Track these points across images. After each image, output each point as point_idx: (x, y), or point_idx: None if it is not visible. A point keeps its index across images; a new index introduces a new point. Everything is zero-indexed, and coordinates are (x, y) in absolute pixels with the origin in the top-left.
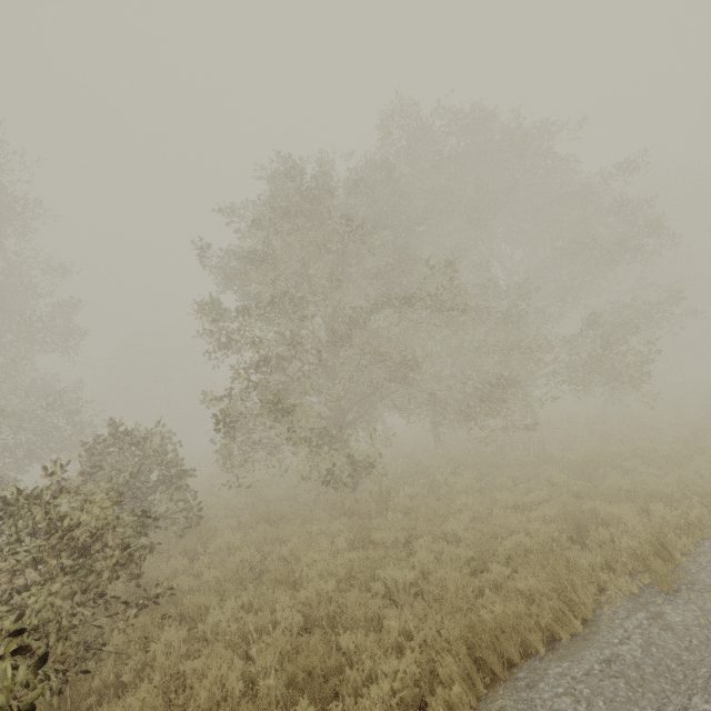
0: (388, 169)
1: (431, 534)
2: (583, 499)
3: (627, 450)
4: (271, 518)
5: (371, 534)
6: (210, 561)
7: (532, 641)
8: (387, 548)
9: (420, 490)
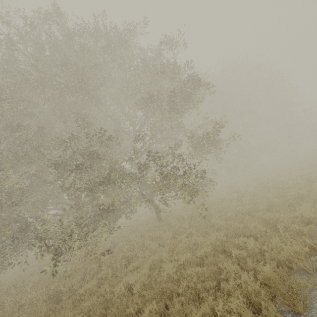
0: None
1: None
2: None
3: (168, 273)
4: None
5: None
6: None
7: None
8: None
9: None
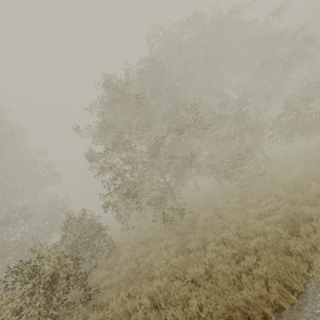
0: (155, 62)
1: (215, 240)
2: (296, 205)
3: None
4: (144, 241)
5: (186, 245)
6: (119, 268)
7: (267, 312)
8: (194, 251)
9: (210, 215)
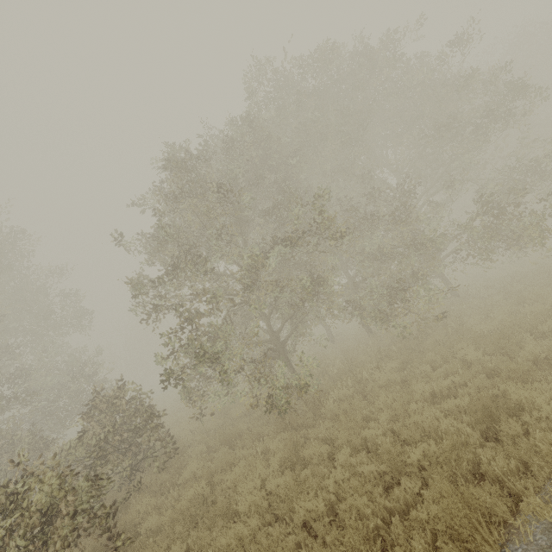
0: (252, 123)
1: (352, 443)
2: (496, 380)
3: (541, 310)
4: (230, 440)
5: (300, 451)
6: (180, 493)
7: None
8: (314, 463)
9: (347, 392)
